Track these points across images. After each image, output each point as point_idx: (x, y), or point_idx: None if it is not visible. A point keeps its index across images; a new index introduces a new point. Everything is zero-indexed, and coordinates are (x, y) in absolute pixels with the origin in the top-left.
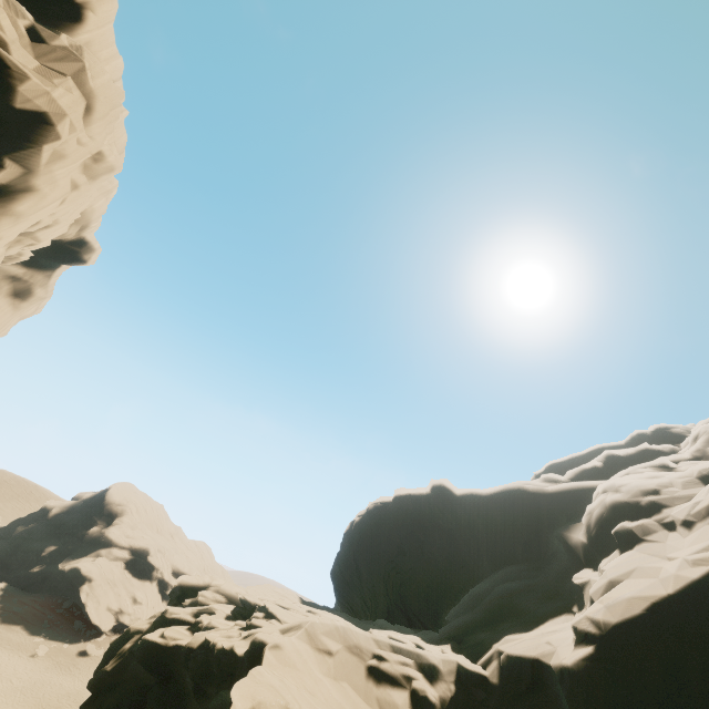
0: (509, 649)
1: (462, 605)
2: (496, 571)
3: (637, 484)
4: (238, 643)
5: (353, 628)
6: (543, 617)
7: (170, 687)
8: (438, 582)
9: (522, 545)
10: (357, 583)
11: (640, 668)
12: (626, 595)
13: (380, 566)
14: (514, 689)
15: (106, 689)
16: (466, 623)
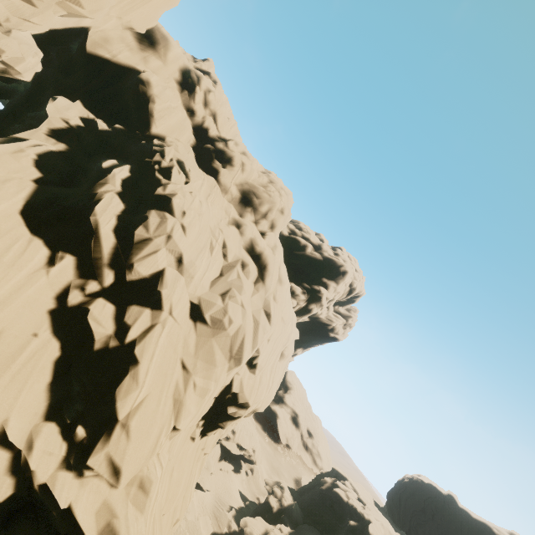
0: None
1: None
2: None
3: None
4: (364, 512)
5: (392, 530)
6: None
7: (341, 506)
8: None
9: None
10: (398, 507)
11: None
12: None
13: (410, 509)
14: None
15: (323, 493)
16: None
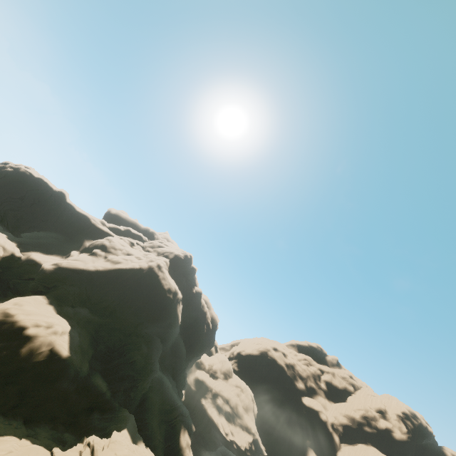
0: (35, 255)
1: (31, 235)
2: (55, 232)
3: (116, 244)
4: None
5: None
6: (54, 254)
7: None
8: (28, 219)
9: (71, 232)
10: None
11: (61, 274)
12: (75, 263)
13: (5, 196)
14: (28, 263)
15: None
16: (28, 241)
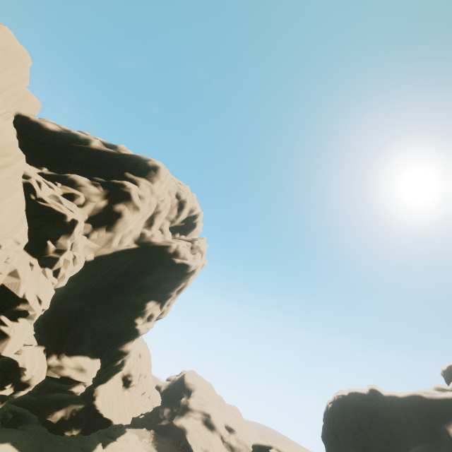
0: None
1: None
2: (416, 446)
3: None
4: None
5: None
6: None
7: None
8: (384, 449)
9: (427, 431)
10: (337, 445)
11: None
12: None
13: (349, 436)
14: None
15: None
16: None
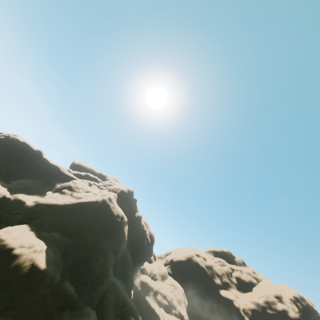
0: (21, 196)
1: (18, 182)
2: (35, 179)
3: (79, 185)
4: None
5: None
6: (34, 194)
7: None
8: (16, 171)
9: (47, 179)
10: None
11: (40, 208)
12: (49, 200)
13: None
14: (15, 202)
15: None
16: (16, 186)
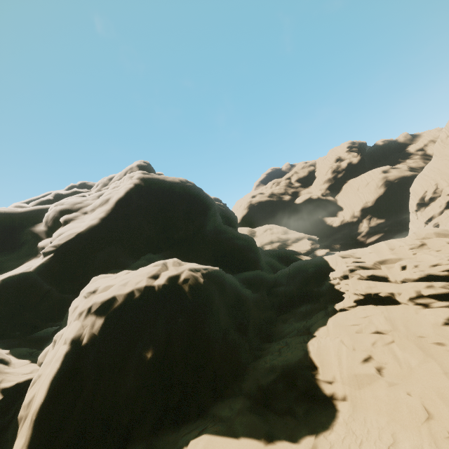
0: (3, 277)
1: None
2: None
3: (73, 201)
4: None
5: None
6: (22, 263)
7: None
8: None
9: (0, 244)
10: None
11: (72, 253)
12: (68, 234)
13: None
14: (9, 290)
15: None
16: None
